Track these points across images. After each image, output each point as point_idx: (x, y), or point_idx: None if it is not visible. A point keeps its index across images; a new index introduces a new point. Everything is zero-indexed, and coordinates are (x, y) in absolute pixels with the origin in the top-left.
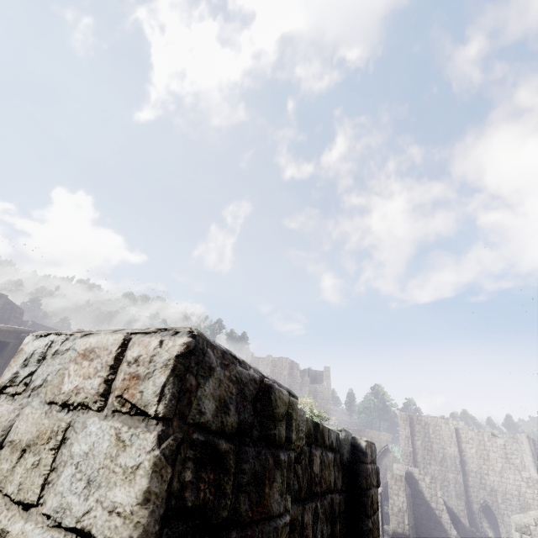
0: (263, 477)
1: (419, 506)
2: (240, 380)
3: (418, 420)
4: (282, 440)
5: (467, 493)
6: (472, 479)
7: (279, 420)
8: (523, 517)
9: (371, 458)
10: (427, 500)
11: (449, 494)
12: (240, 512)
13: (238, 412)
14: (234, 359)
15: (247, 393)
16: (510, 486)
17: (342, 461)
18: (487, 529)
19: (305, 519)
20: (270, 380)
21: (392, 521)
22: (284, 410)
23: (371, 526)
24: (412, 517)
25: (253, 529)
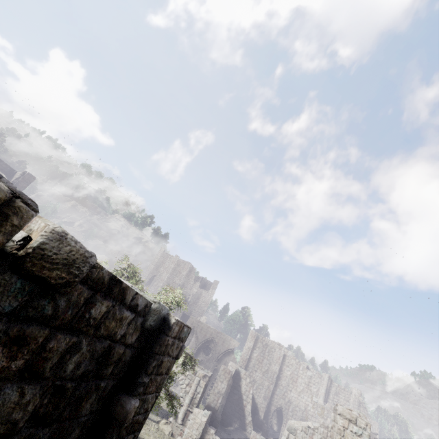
0: None
1: (234, 394)
2: None
3: (262, 340)
4: None
5: (272, 398)
6: (279, 390)
7: None
8: (296, 423)
9: (178, 335)
10: (241, 393)
11: (259, 394)
12: None
13: None
14: None
15: None
16: (302, 403)
17: (143, 325)
18: (274, 424)
19: (51, 344)
20: None
21: (210, 398)
22: None
23: (146, 381)
24: (225, 399)
25: None
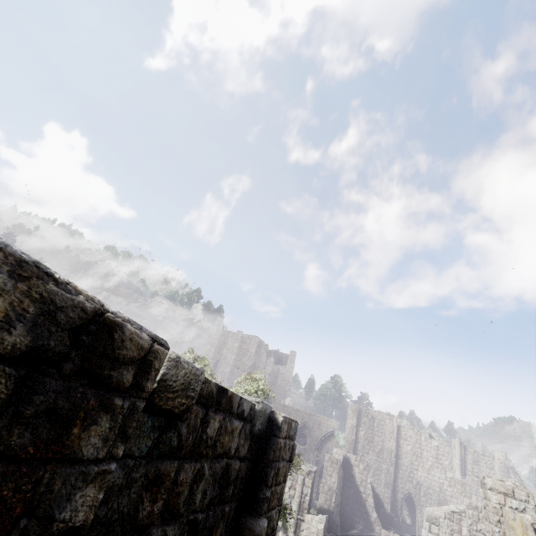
0: (72, 416)
1: (348, 488)
2: (50, 301)
3: (366, 413)
4: (123, 385)
5: (395, 484)
6: (403, 472)
7: (124, 363)
8: (436, 510)
9: (288, 434)
10: (357, 484)
11: (379, 482)
12: (9, 445)
13: (34, 335)
14: (41, 273)
15: (62, 319)
16: (434, 482)
17: (252, 431)
18: (406, 516)
19: (181, 477)
20: (117, 316)
21: (321, 498)
22: (138, 355)
23: (268, 495)
24: (339, 497)
25: (33, 467)
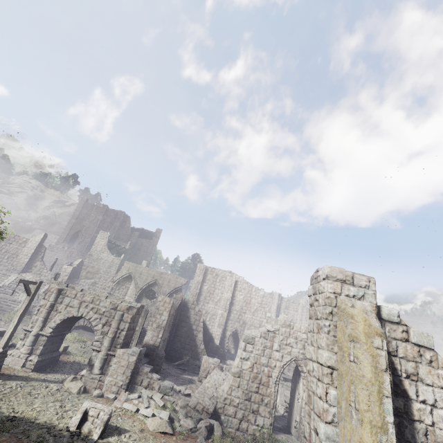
0: None
1: (182, 327)
2: None
3: (211, 272)
4: None
5: (226, 324)
6: (234, 315)
7: None
8: (253, 331)
9: None
10: (191, 323)
11: (213, 324)
12: None
13: None
14: None
15: None
16: (256, 321)
17: None
18: (232, 348)
19: None
20: None
21: (148, 335)
22: None
23: None
24: (167, 332)
25: None
